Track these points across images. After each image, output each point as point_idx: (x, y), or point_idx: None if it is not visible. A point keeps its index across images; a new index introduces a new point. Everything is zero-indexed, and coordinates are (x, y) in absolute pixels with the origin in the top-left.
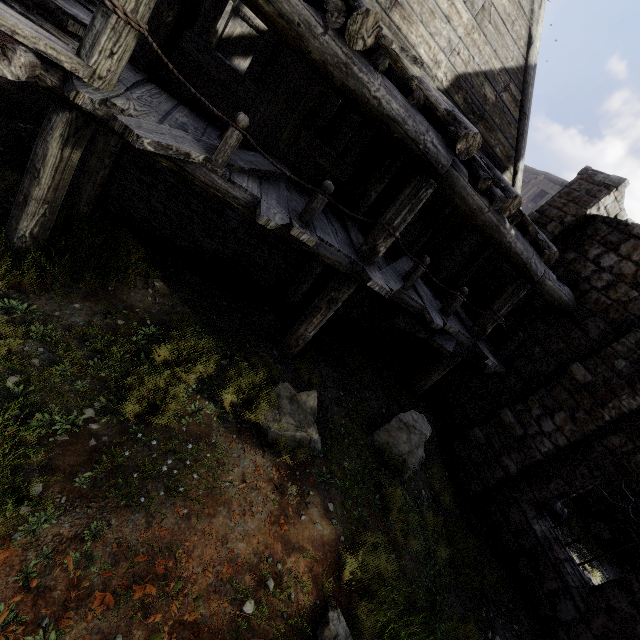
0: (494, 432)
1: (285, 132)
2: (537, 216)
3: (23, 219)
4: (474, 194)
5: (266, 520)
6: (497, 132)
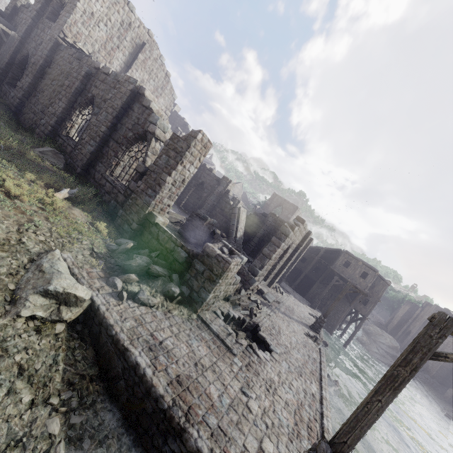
0: None
1: None
2: (7, 7)
3: None
4: None
5: None
6: None
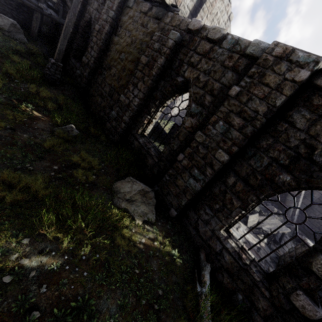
0: None
1: None
2: None
3: None
4: None
5: None
6: None
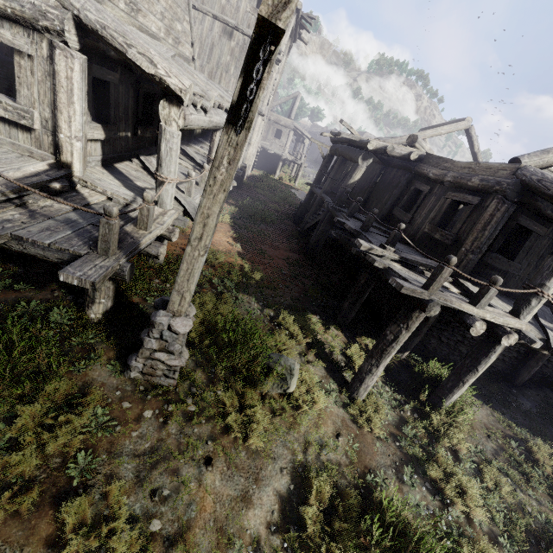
0: None
1: None
2: None
3: (457, 393)
4: None
5: None
6: None
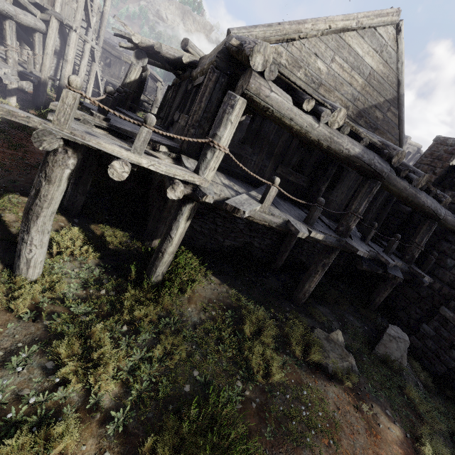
0: (439, 325)
1: (268, 168)
2: None
3: (160, 266)
4: (400, 181)
5: (365, 434)
6: (386, 134)
